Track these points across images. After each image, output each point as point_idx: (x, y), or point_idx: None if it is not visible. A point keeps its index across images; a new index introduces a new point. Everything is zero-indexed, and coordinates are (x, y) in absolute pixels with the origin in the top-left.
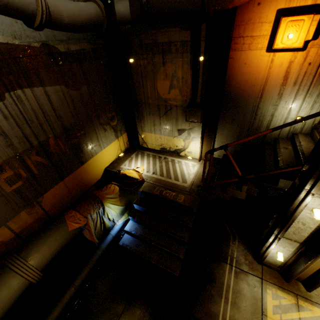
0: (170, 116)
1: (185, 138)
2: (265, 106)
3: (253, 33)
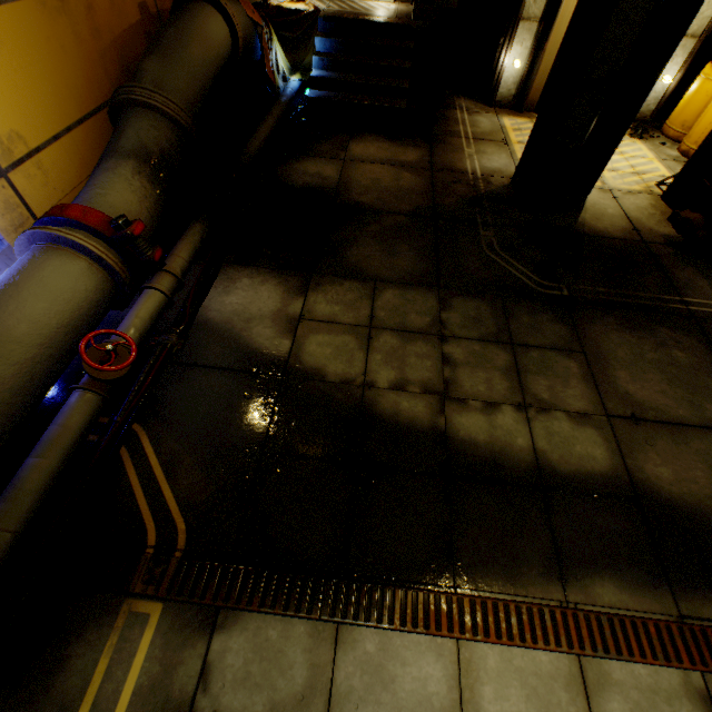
0: None
1: None
2: None
3: None
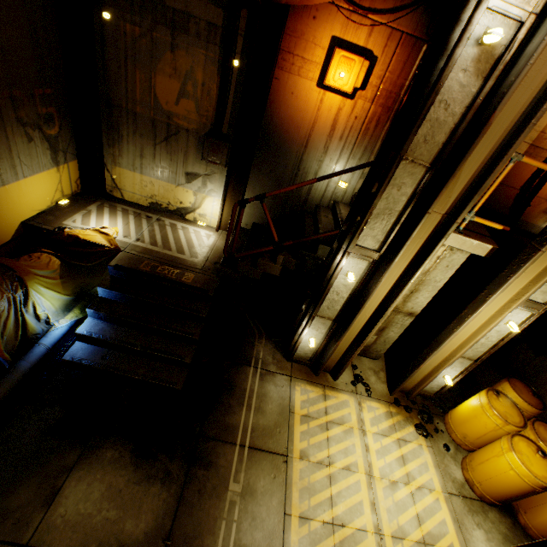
0: (174, 146)
1: (197, 190)
2: (309, 159)
3: (305, 54)
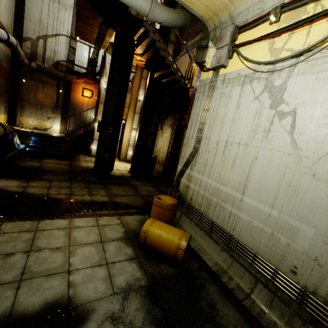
0: (43, 110)
1: (51, 122)
2: (84, 112)
3: (77, 90)
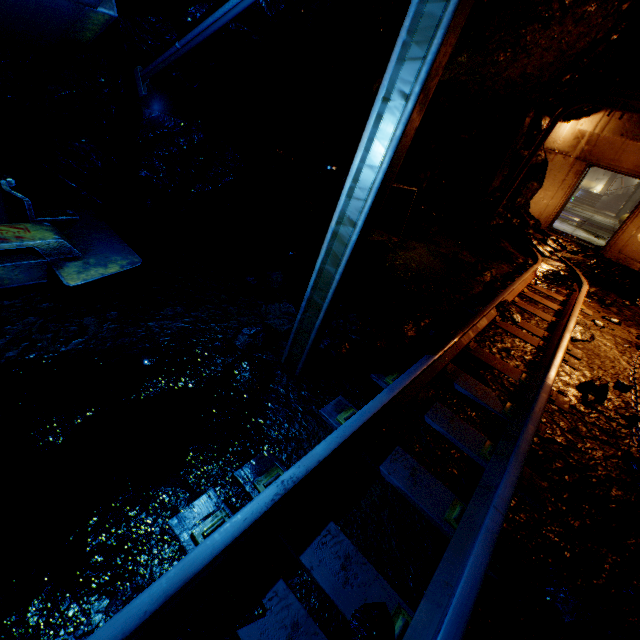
0: (596, 173)
1: (596, 183)
2: None
3: None
